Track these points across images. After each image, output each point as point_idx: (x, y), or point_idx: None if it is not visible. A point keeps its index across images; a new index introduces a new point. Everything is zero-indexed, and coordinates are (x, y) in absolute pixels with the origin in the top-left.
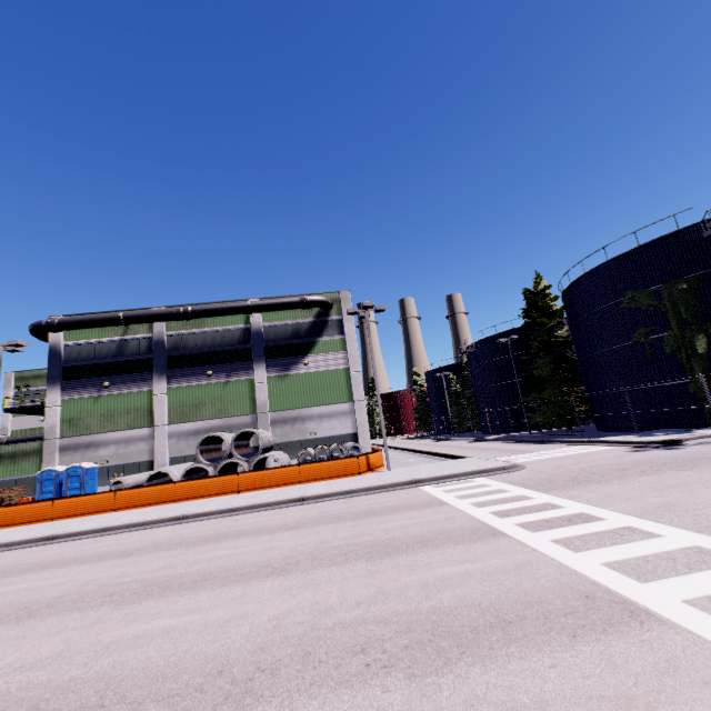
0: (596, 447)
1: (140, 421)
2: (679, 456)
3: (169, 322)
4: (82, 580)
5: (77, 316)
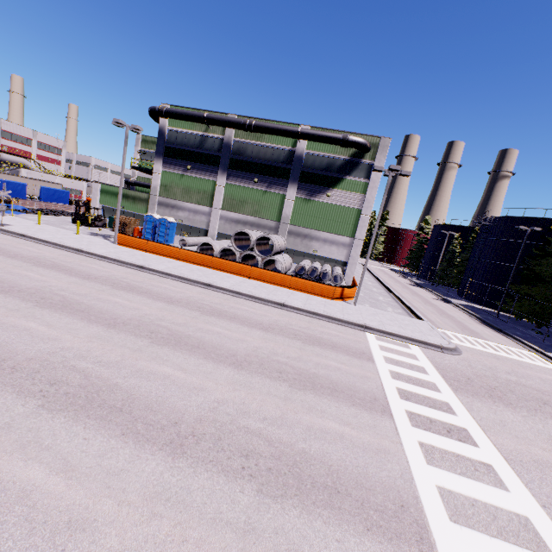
0: (544, 361)
1: (205, 201)
2: None
3: (237, 130)
4: (144, 312)
5: (178, 107)
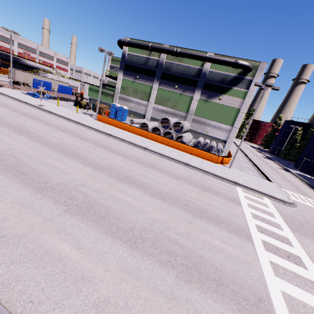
0: None
1: (145, 98)
2: None
3: (168, 54)
4: (112, 161)
5: (134, 39)
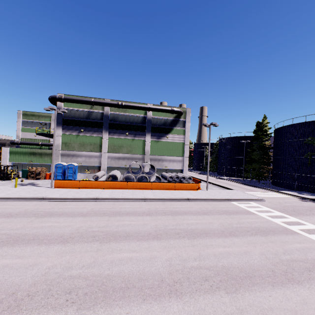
0: (282, 194)
1: (96, 149)
2: None
3: (111, 107)
4: (151, 224)
5: (69, 95)
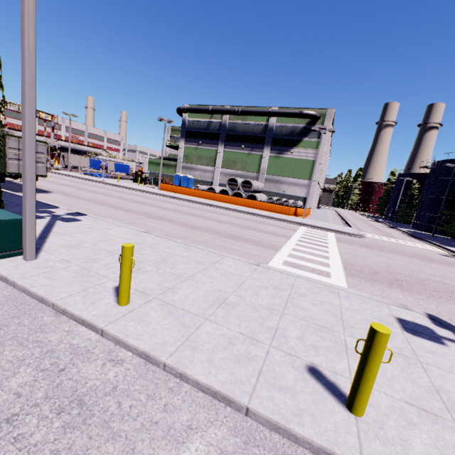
0: (435, 249)
1: (210, 163)
2: (451, 262)
3: (230, 115)
4: (178, 208)
5: (193, 105)
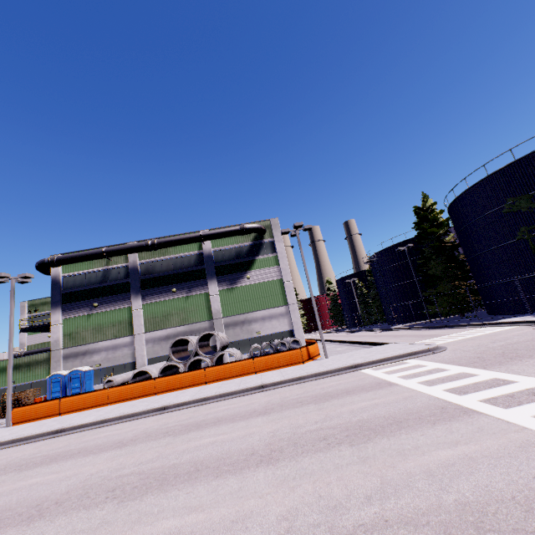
0: (498, 327)
1: (123, 331)
2: None
3: (140, 253)
4: (86, 473)
5: (70, 253)
